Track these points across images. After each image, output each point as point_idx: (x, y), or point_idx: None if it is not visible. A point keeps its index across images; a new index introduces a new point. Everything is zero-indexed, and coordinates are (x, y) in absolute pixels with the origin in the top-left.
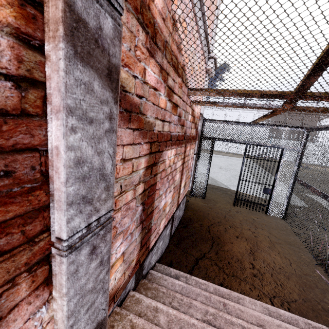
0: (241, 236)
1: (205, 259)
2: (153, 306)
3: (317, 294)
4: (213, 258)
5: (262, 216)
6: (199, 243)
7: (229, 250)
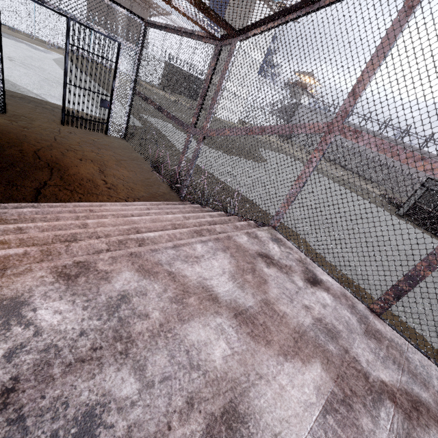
0: (85, 159)
1: (50, 187)
2: (14, 228)
3: (155, 188)
4: (60, 184)
5: (103, 137)
6: (31, 173)
7: (76, 173)
